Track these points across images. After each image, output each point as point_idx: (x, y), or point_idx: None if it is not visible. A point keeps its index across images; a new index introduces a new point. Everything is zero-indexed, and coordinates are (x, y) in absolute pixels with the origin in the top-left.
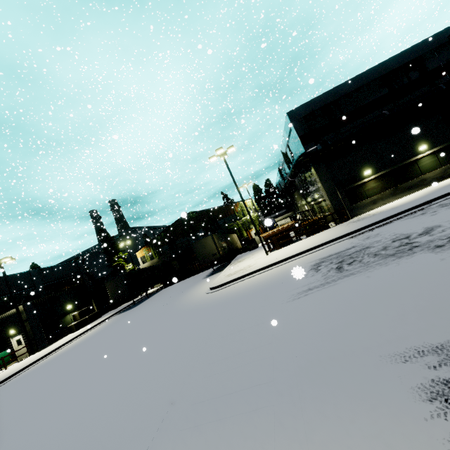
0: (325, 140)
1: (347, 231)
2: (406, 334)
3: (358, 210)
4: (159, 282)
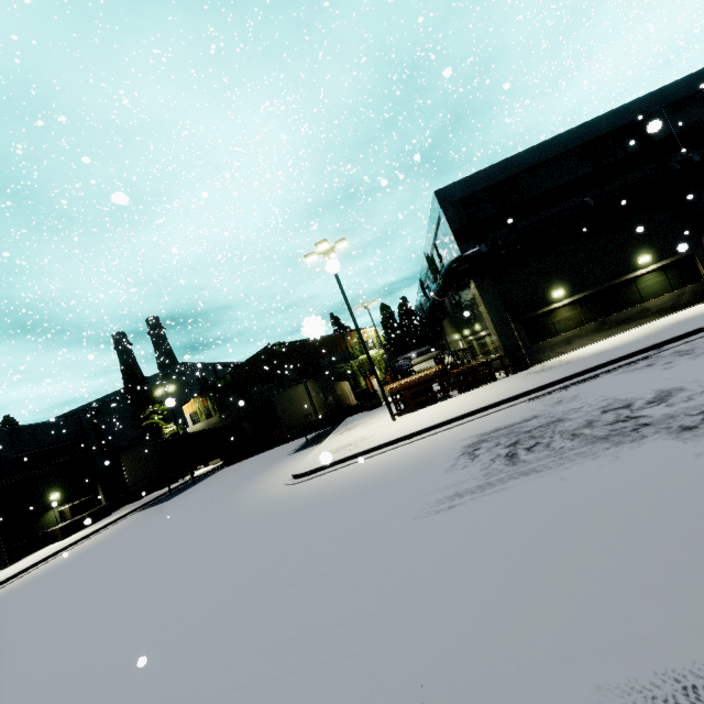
0: (494, 239)
1: (525, 388)
2: (651, 631)
3: (543, 353)
4: (217, 457)
